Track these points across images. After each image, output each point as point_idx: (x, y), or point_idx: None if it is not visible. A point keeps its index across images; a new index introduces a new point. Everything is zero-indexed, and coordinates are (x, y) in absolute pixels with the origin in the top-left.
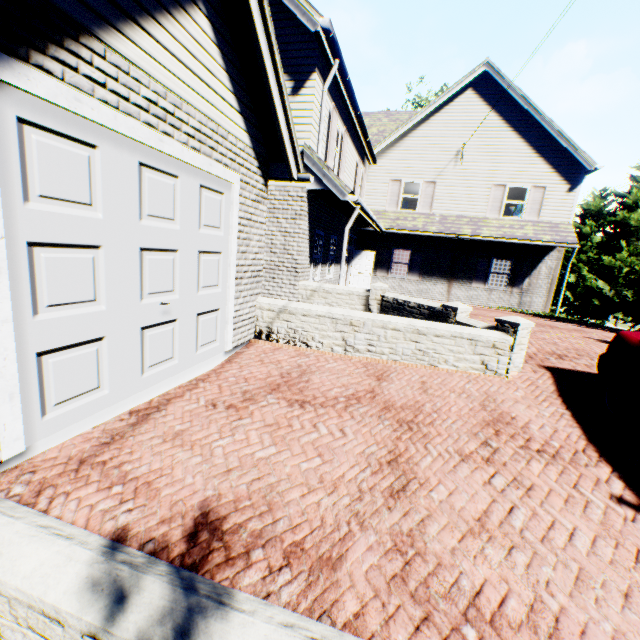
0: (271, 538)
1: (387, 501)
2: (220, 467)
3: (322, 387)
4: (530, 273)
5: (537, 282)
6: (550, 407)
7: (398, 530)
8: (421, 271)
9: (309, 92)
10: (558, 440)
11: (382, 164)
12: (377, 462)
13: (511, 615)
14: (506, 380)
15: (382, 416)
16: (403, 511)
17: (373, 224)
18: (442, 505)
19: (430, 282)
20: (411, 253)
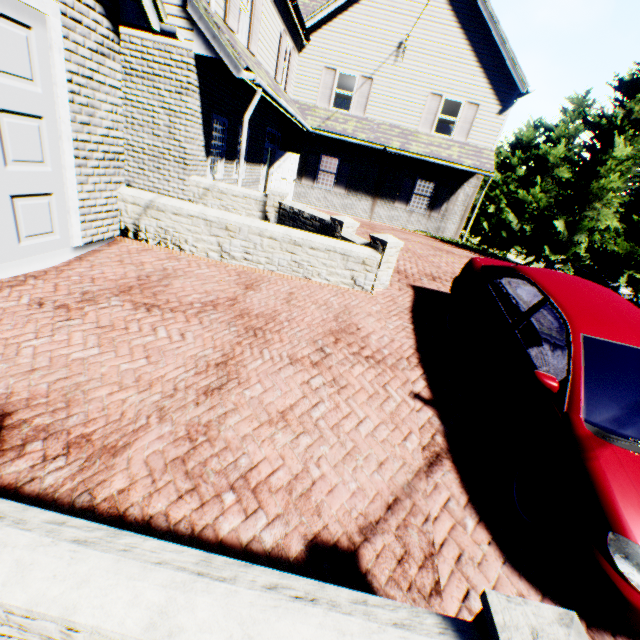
0: (57, 432)
1: (199, 398)
2: (23, 367)
3: (181, 292)
4: (449, 199)
5: (453, 209)
6: (398, 321)
7: (197, 422)
8: (348, 184)
9: None
10: (390, 349)
11: (316, 43)
12: (206, 364)
13: (275, 483)
14: (371, 296)
15: (233, 323)
16: (210, 406)
17: (293, 119)
18: (252, 401)
19: (356, 197)
20: (340, 162)
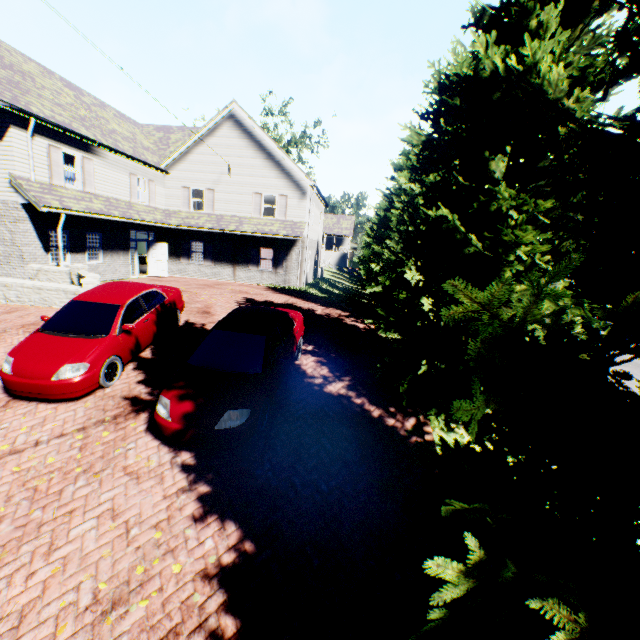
0: None
1: None
2: None
3: None
4: (286, 258)
5: (292, 265)
6: None
7: None
8: (213, 258)
9: (10, 140)
10: None
11: (174, 174)
12: None
13: None
14: None
15: None
16: None
17: (136, 223)
18: None
19: (221, 267)
20: (204, 244)
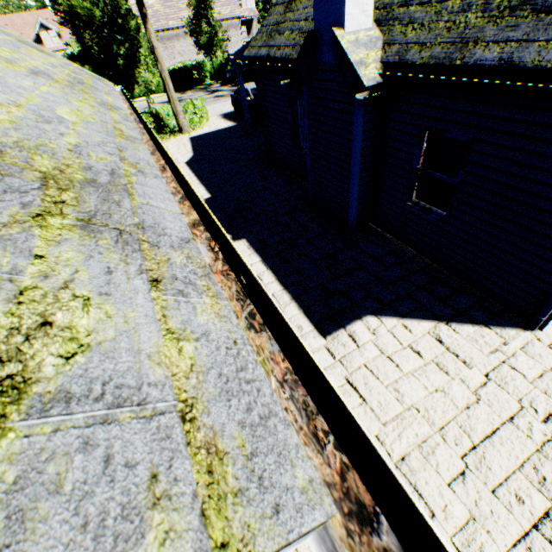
0: None
1: None
2: None
3: None
4: (251, 30)
5: (254, 32)
6: None
7: None
8: None
9: None
10: None
11: None
12: None
13: None
14: None
15: None
16: None
17: None
18: None
19: None
20: None
